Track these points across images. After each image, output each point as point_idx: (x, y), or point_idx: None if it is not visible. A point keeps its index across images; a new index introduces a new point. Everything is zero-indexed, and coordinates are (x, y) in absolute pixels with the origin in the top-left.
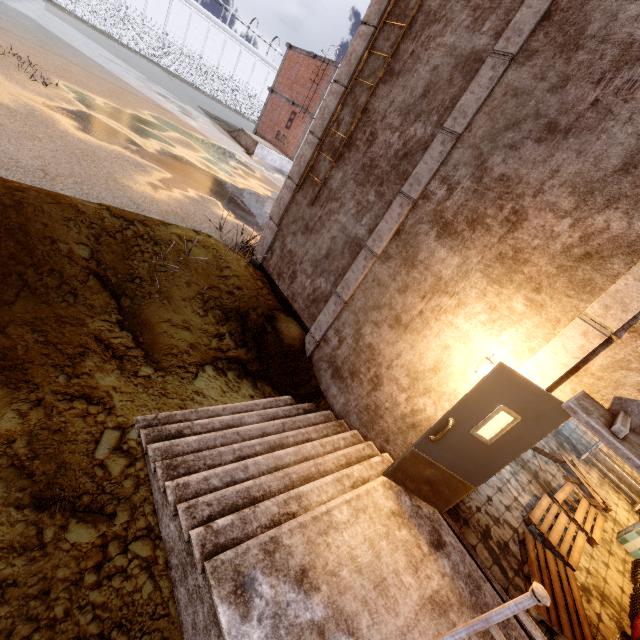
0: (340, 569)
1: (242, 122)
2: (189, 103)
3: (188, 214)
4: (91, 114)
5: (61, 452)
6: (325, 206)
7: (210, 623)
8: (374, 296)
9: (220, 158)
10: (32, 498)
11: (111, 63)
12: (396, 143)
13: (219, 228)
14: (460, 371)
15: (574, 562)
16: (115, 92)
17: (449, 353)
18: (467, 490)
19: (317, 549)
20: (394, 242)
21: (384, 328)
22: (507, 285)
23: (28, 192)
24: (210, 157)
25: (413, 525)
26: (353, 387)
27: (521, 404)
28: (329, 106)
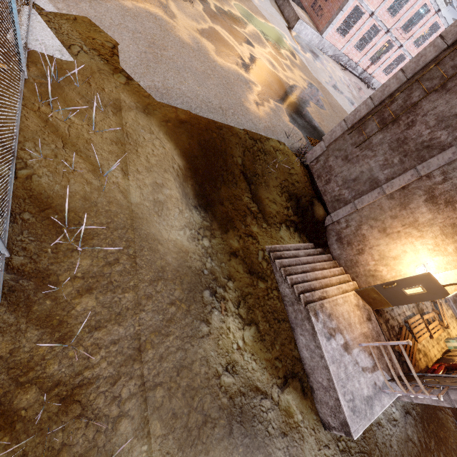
0: (339, 317)
1: None
2: None
3: (274, 127)
4: (215, 28)
5: (250, 257)
6: (363, 151)
7: (305, 319)
8: (375, 213)
9: (276, 48)
10: (248, 271)
11: None
12: (425, 136)
13: (288, 137)
14: (407, 263)
15: (419, 341)
16: None
17: (405, 254)
18: (388, 306)
19: (333, 310)
20: (399, 192)
21: (375, 230)
22: (449, 238)
23: (223, 129)
24: (272, 50)
25: (362, 311)
26: (347, 249)
27: (429, 287)
28: (390, 86)
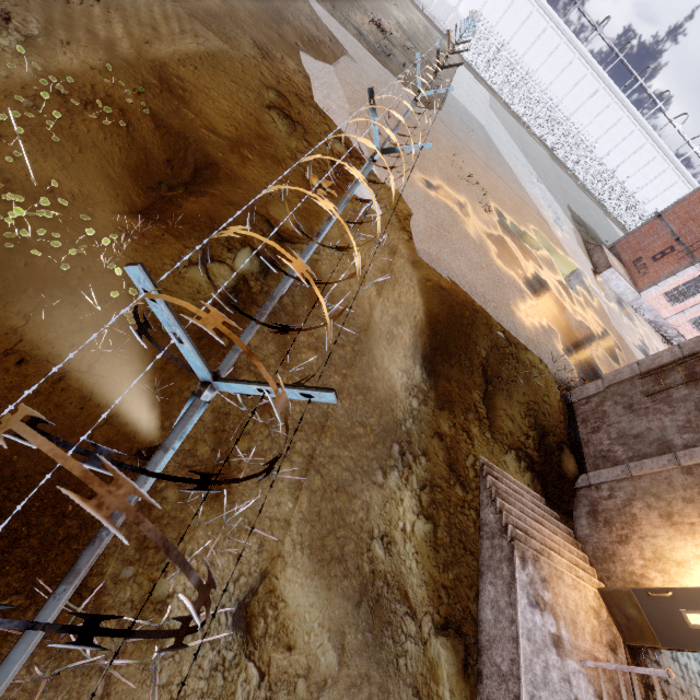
0: (559, 596)
1: (601, 222)
2: (561, 203)
3: (539, 343)
4: (504, 238)
5: (457, 452)
6: (657, 403)
7: (504, 560)
8: (659, 488)
9: (570, 281)
10: (449, 464)
11: (518, 164)
12: None
13: (554, 361)
14: (699, 577)
15: None
16: (517, 206)
17: (698, 562)
18: (654, 643)
19: (552, 579)
20: None
21: (654, 512)
22: None
23: (478, 313)
24: (563, 280)
25: (602, 626)
26: (601, 530)
27: None
28: None
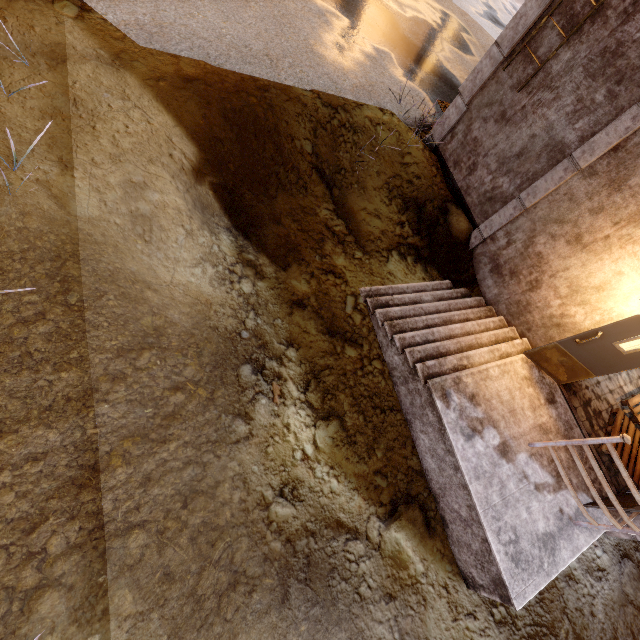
0: (491, 399)
1: None
2: None
3: (372, 85)
4: None
5: (331, 307)
6: (534, 94)
7: (426, 405)
8: (560, 210)
9: None
10: (326, 330)
11: None
12: None
13: (399, 100)
14: (624, 295)
15: None
16: None
17: (620, 279)
18: (588, 376)
19: (480, 387)
20: (606, 158)
21: (560, 242)
22: None
23: (270, 91)
24: None
25: (537, 387)
26: (509, 284)
27: None
28: None
